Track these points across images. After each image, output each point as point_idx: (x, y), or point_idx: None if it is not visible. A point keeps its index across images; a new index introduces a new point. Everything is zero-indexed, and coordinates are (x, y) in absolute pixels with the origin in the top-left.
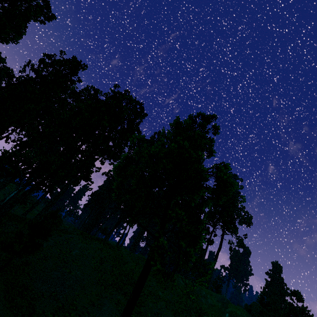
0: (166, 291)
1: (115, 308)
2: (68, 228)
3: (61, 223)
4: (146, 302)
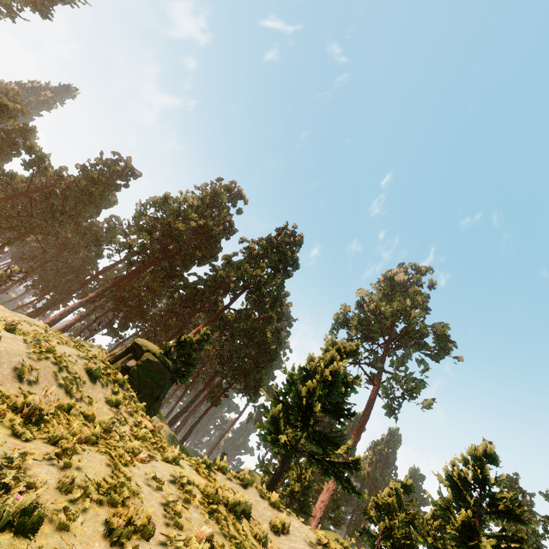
0: None
1: None
2: None
3: None
4: None
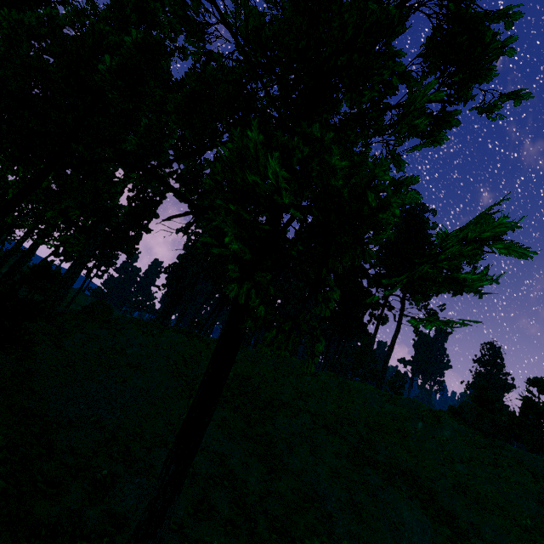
0: (310, 400)
1: (217, 432)
2: (119, 318)
3: (110, 313)
4: (276, 418)
